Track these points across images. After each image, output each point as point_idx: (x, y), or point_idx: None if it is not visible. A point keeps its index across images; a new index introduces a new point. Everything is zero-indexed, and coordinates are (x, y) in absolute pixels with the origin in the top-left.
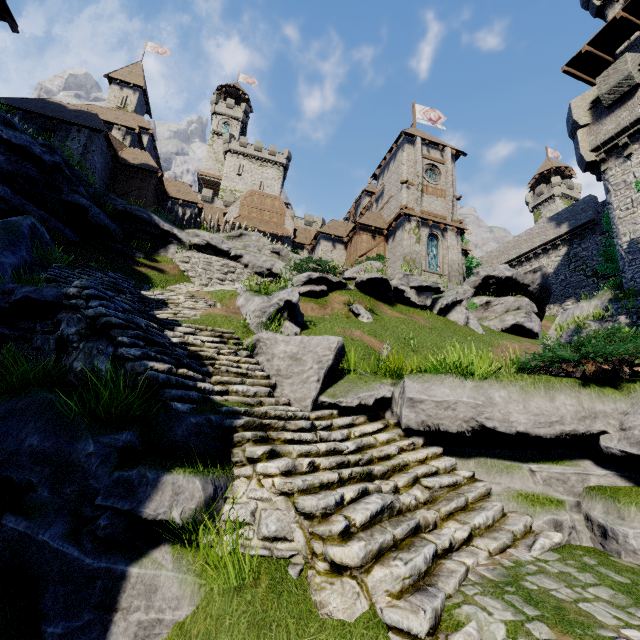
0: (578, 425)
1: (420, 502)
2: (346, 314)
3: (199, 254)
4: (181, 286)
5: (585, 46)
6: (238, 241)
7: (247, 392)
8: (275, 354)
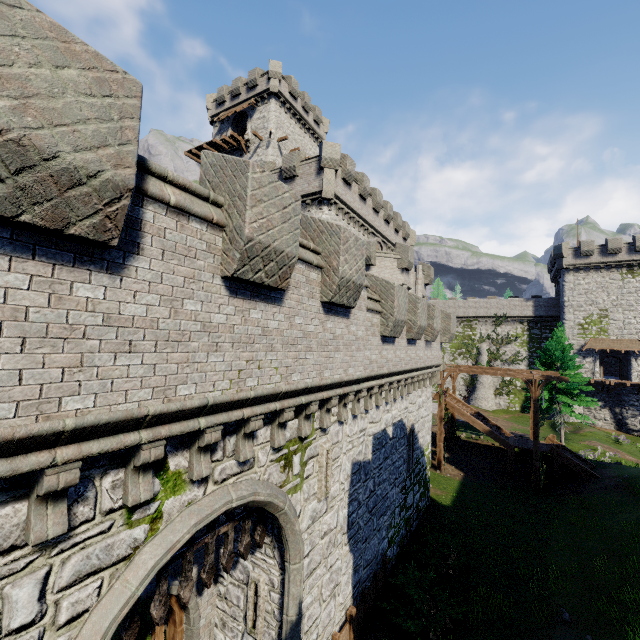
0: None
1: None
2: None
3: None
4: None
5: (193, 149)
6: None
7: None
8: None
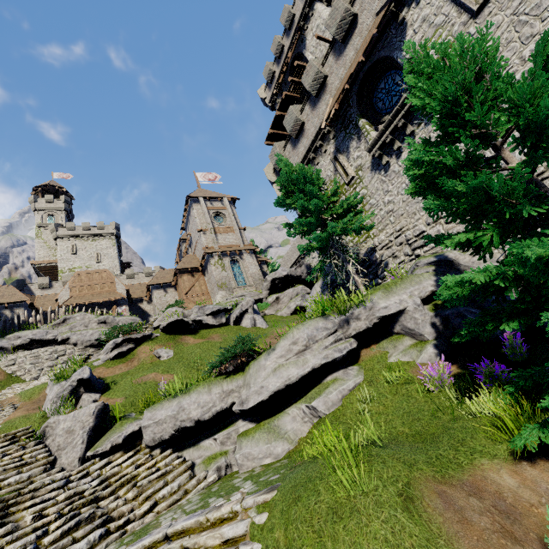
0: (222, 404)
1: (129, 500)
2: (151, 360)
3: (25, 352)
4: (7, 390)
5: (270, 130)
6: (64, 326)
7: (20, 479)
8: (57, 433)
